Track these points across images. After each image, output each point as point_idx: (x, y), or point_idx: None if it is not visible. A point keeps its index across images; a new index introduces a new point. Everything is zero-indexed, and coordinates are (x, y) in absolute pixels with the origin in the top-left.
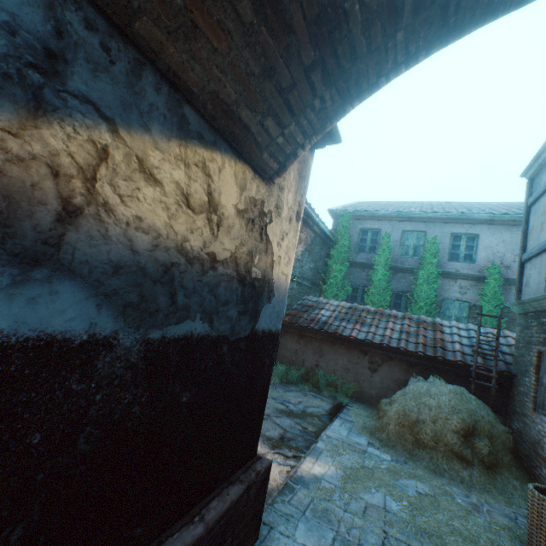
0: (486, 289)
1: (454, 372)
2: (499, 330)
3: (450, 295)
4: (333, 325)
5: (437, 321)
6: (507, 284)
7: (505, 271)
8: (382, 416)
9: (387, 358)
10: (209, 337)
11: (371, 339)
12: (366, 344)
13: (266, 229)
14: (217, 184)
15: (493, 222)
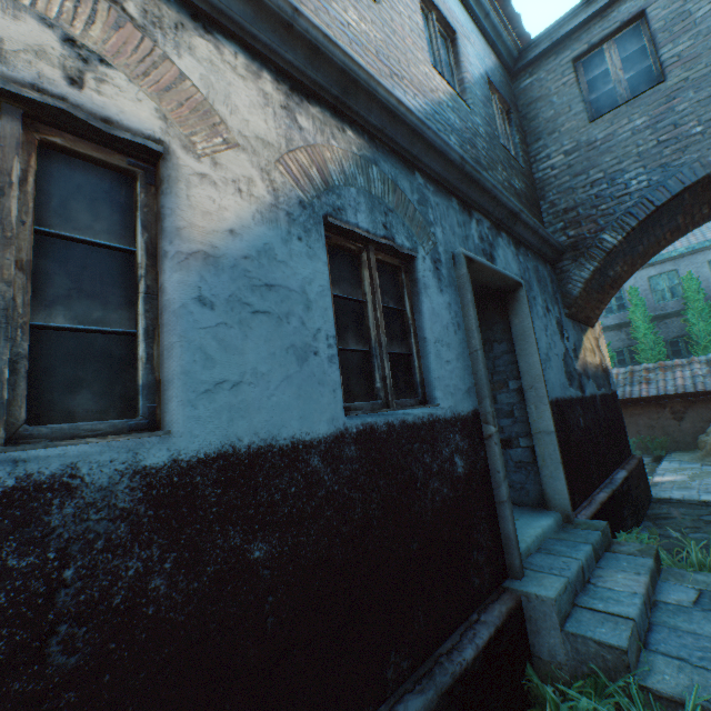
0: None
1: None
2: None
3: None
4: (618, 392)
5: None
6: None
7: None
8: (705, 447)
9: (689, 404)
10: (604, 394)
11: (663, 391)
12: (660, 398)
13: (599, 346)
14: (590, 341)
15: None
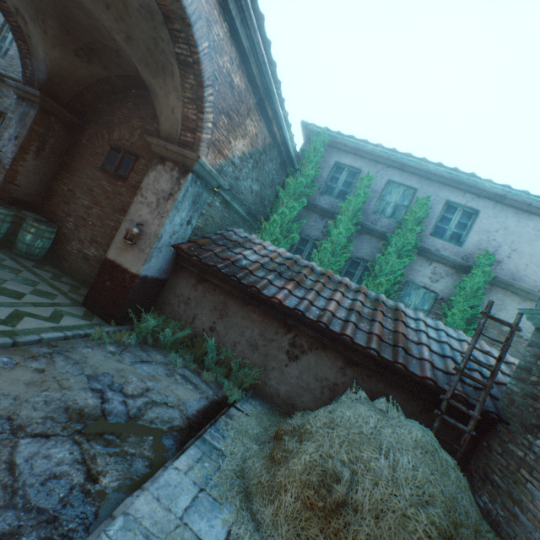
0: (468, 282)
1: (410, 390)
2: (507, 347)
3: (418, 279)
4: (255, 275)
5: (400, 307)
6: (490, 283)
7: (494, 267)
8: (279, 462)
9: (319, 345)
10: None
11: (304, 310)
12: (294, 316)
13: None
14: None
15: (504, 200)
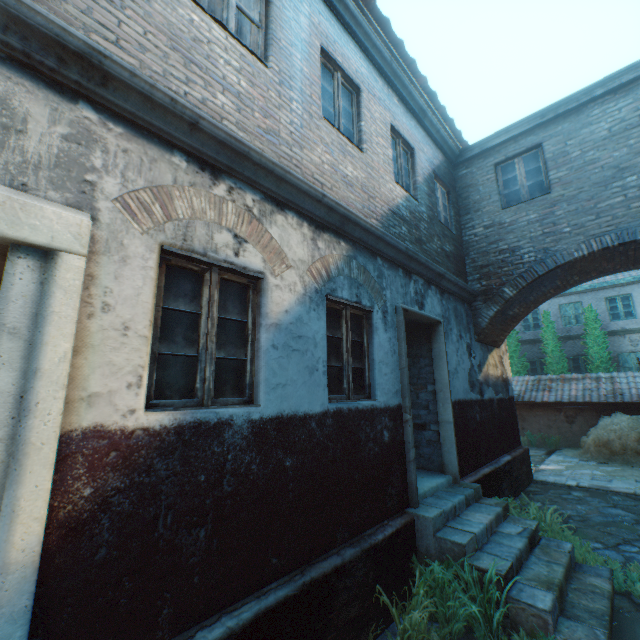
0: None
1: (636, 409)
2: None
3: (623, 349)
4: (526, 395)
5: (613, 374)
6: None
7: None
8: (584, 446)
9: (578, 411)
10: (502, 398)
11: (560, 399)
12: (557, 403)
13: (502, 362)
14: (494, 358)
15: (639, 281)
